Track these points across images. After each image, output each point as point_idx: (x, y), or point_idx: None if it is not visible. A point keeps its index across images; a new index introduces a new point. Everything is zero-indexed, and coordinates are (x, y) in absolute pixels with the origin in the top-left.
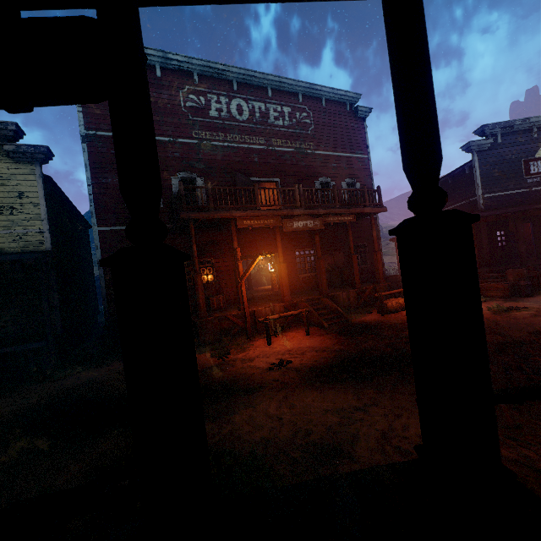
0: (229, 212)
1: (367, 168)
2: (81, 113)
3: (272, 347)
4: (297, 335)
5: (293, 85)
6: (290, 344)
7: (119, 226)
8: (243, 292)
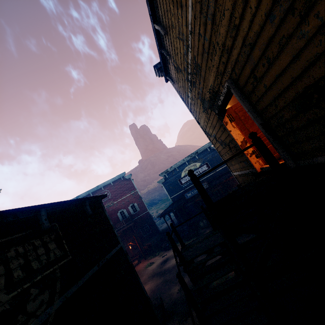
0: None
1: (138, 195)
2: None
3: None
4: None
5: (98, 187)
6: None
7: None
8: None
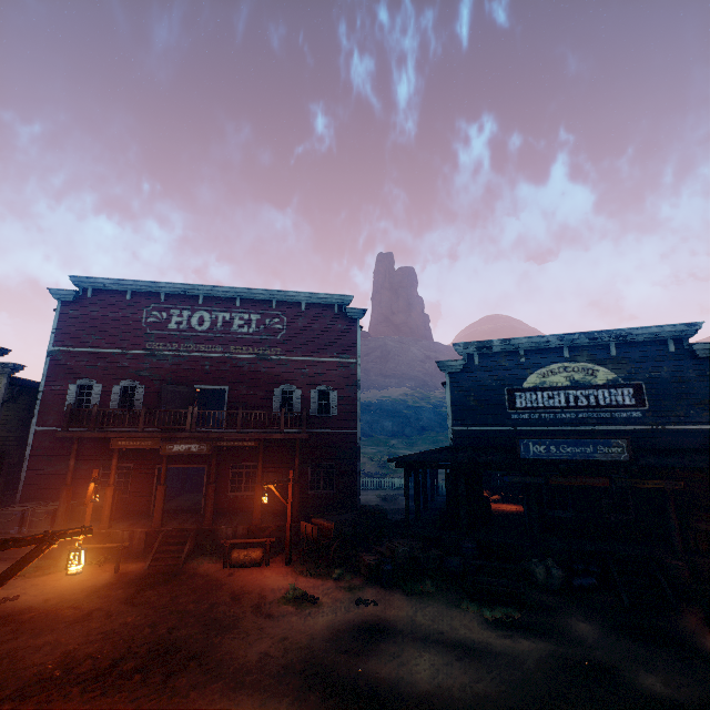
0: (105, 433)
1: (353, 374)
2: (54, 334)
3: (63, 578)
4: (111, 570)
5: (266, 294)
6: (74, 580)
7: (54, 427)
8: (87, 513)
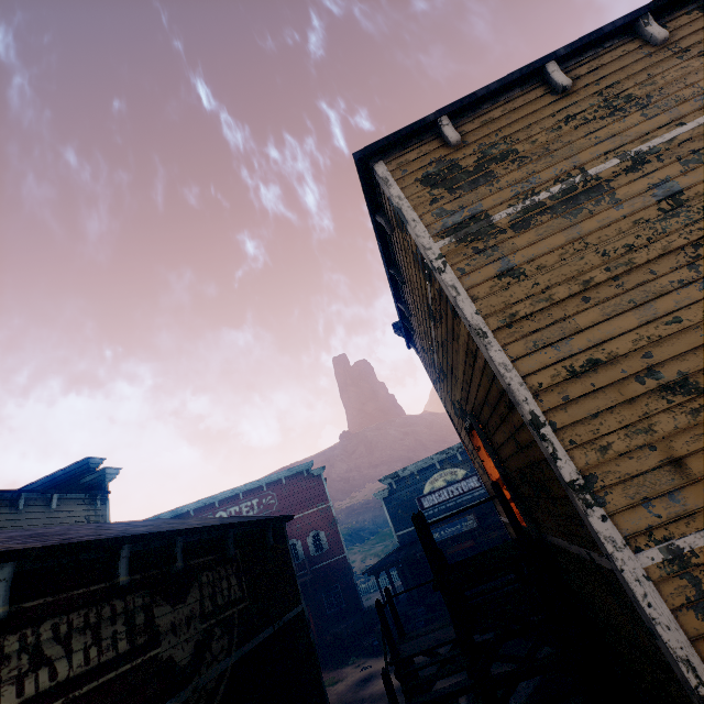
0: None
1: (330, 514)
2: None
3: None
4: None
5: (257, 483)
6: None
7: None
8: None
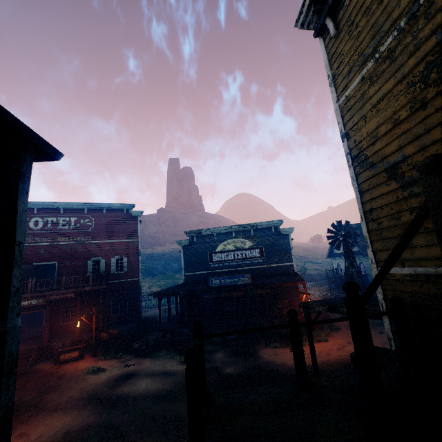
0: None
1: (136, 247)
2: None
3: None
4: None
5: (80, 205)
6: None
7: None
8: None
